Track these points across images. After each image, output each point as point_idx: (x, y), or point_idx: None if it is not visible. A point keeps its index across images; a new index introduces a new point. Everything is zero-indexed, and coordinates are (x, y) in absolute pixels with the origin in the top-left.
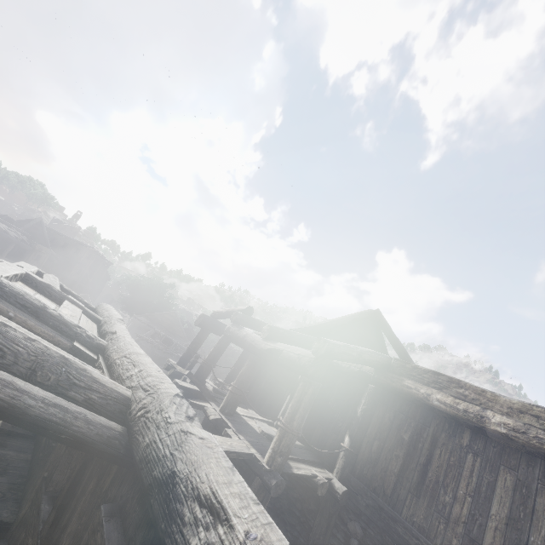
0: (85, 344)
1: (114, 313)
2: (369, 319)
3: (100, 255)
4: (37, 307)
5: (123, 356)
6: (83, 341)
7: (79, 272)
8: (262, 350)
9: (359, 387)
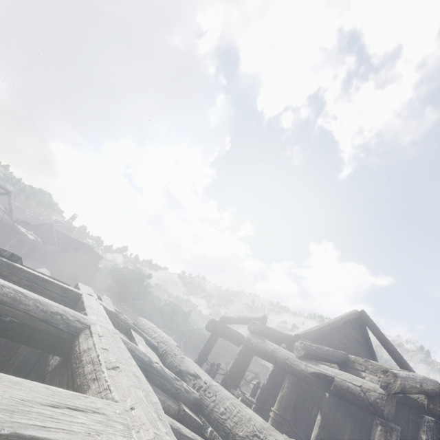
0: (185, 402)
1: (166, 337)
2: (355, 319)
3: (95, 252)
4: (145, 364)
5: (253, 433)
6: (183, 399)
7: (76, 265)
8: (304, 372)
9: (411, 417)
